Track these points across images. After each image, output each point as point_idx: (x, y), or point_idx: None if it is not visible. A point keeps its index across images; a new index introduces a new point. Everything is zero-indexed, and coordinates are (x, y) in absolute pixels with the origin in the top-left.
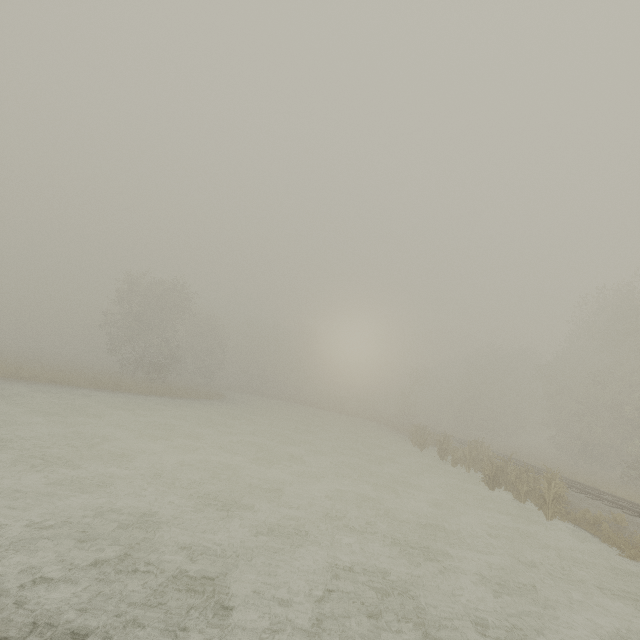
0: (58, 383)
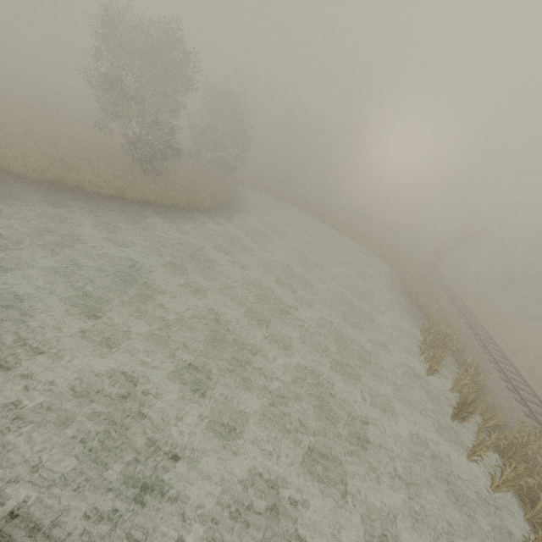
0: (2, 167)
